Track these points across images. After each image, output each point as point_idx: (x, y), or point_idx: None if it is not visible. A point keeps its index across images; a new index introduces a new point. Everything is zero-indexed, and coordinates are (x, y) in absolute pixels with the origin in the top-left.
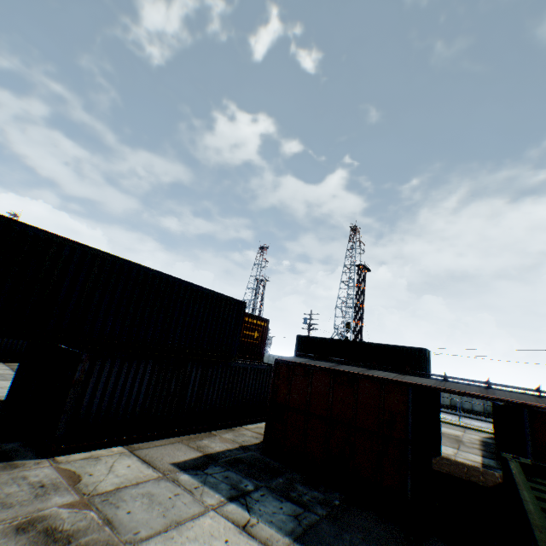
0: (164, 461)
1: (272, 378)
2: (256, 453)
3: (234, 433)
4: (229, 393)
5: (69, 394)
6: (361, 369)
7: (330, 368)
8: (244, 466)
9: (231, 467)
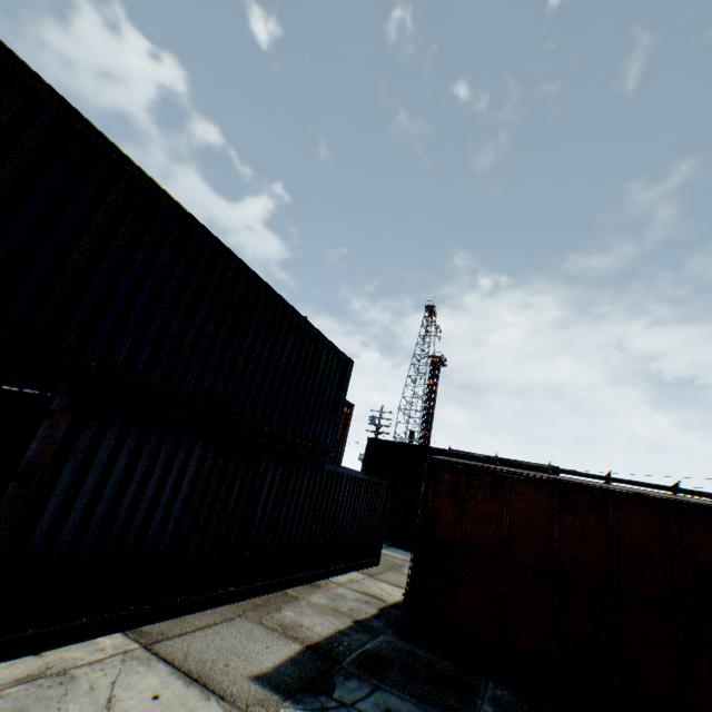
0: (233, 671)
1: (422, 492)
2: (392, 638)
3: (325, 594)
4: (316, 518)
5: (3, 498)
6: (598, 483)
7: (551, 476)
8: (397, 673)
9: (378, 680)
